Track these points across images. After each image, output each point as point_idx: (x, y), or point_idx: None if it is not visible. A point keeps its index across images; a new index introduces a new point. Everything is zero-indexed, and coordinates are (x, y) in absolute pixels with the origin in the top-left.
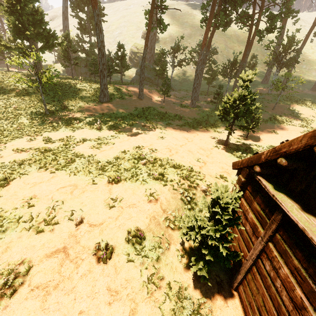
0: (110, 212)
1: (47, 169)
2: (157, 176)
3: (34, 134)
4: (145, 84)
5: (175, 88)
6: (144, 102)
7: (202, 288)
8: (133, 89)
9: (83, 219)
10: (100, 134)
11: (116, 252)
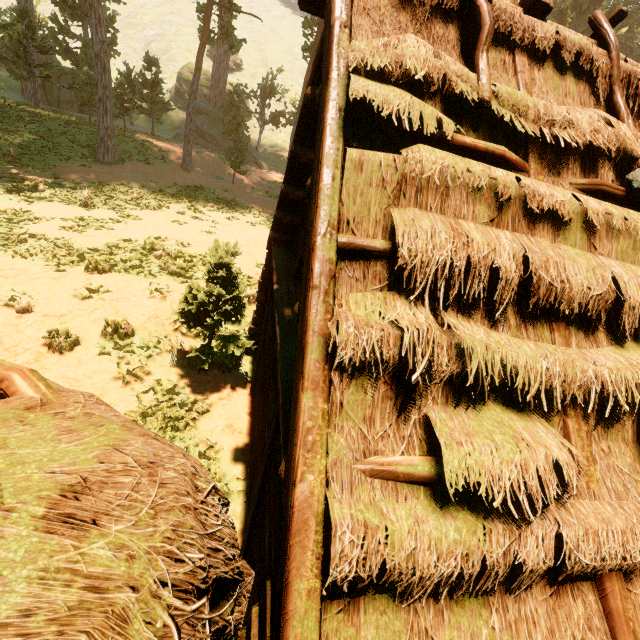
0: (83, 303)
1: None
2: (174, 269)
3: None
4: (203, 146)
5: (264, 164)
6: (194, 178)
7: (208, 390)
8: (173, 150)
9: (33, 308)
10: (88, 213)
11: (85, 345)
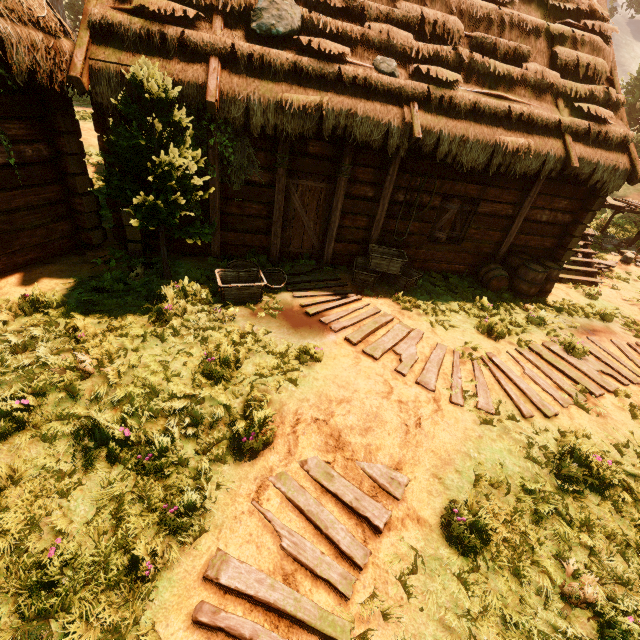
0: None
1: None
2: None
3: None
4: None
5: None
6: None
7: None
8: None
9: None
10: None
11: None
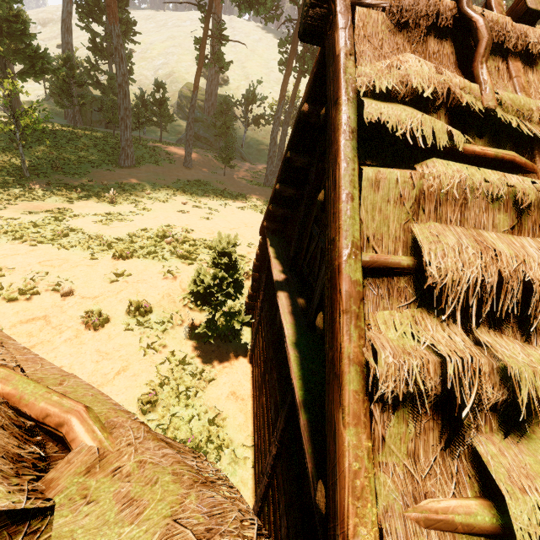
0: (111, 286)
1: (25, 242)
2: (182, 253)
3: (4, 202)
4: (200, 147)
5: (248, 158)
6: (193, 173)
7: (213, 359)
8: (177, 152)
9: (73, 292)
10: (113, 208)
11: (113, 322)
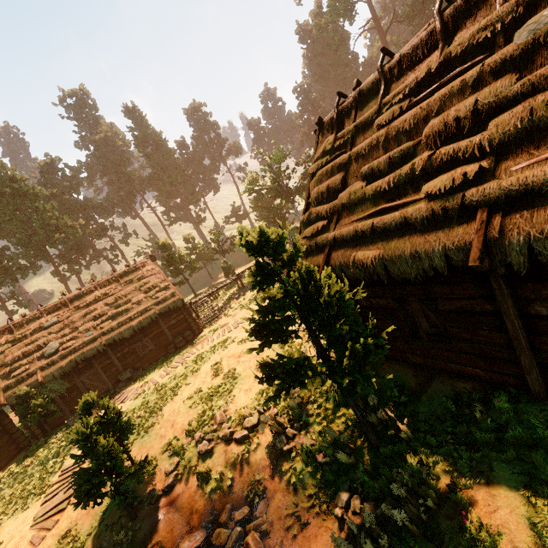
0: None
1: None
2: None
3: None
4: None
5: None
6: None
7: None
8: None
9: None
10: None
11: None
